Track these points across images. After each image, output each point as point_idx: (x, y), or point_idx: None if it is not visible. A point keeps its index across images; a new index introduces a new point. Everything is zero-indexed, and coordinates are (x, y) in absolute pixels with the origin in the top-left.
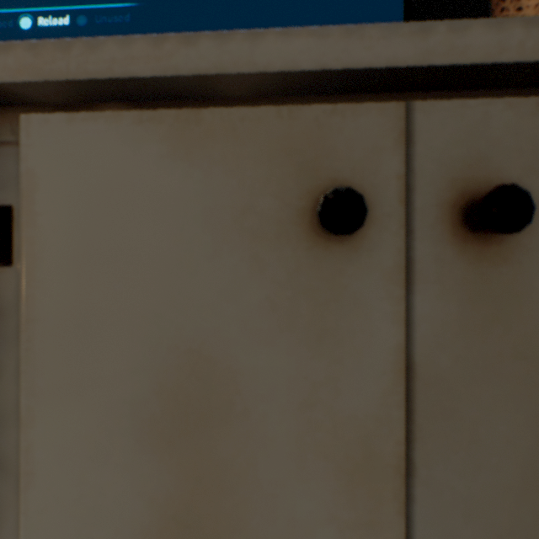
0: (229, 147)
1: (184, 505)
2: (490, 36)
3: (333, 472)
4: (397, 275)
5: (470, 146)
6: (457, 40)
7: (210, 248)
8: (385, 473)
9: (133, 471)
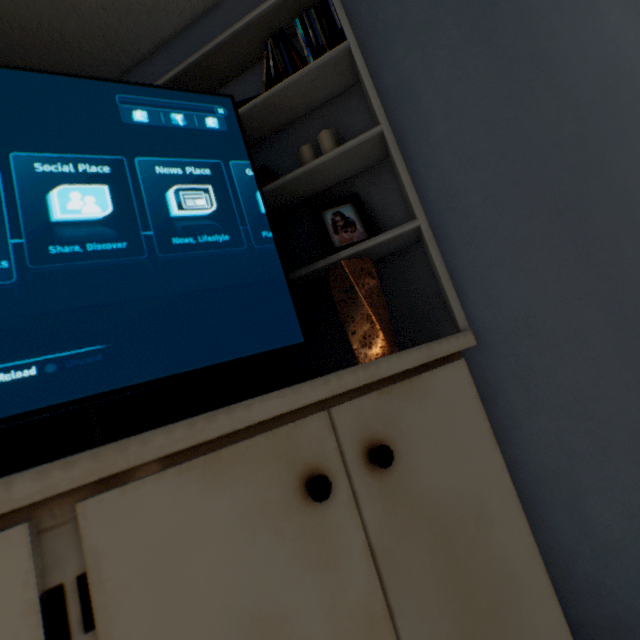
0: (244, 467)
1: None
2: (353, 377)
3: None
4: (351, 502)
5: (360, 422)
6: (341, 382)
7: (249, 538)
8: (381, 623)
9: None
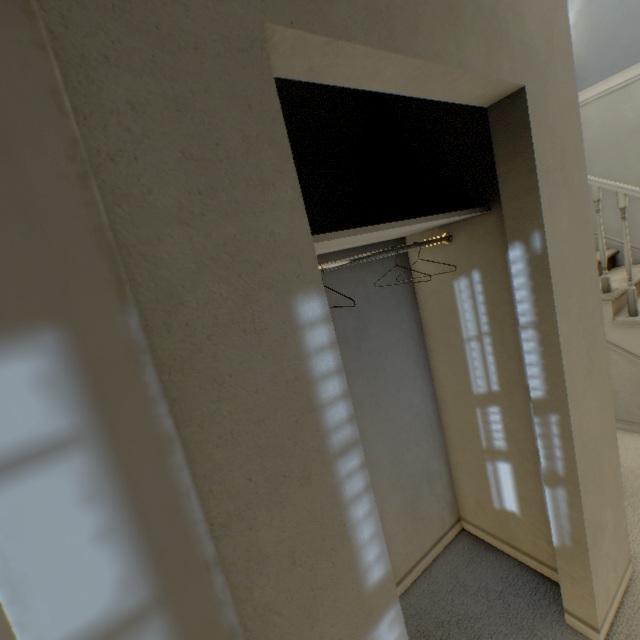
0: None
1: None
2: None
3: None
4: None
5: None
6: None
7: None
8: None
9: None
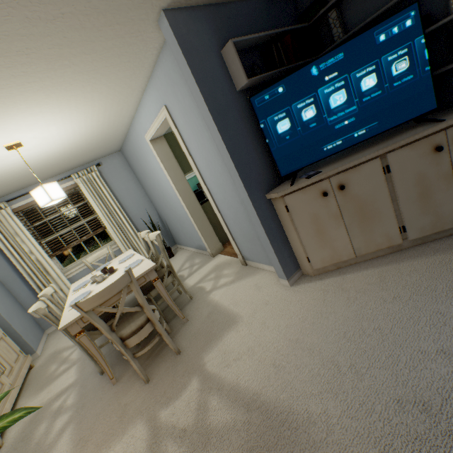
0: (419, 146)
1: (421, 192)
2: None
3: (442, 179)
4: (447, 152)
5: None
6: (451, 122)
7: (419, 160)
8: (450, 176)
9: (413, 191)
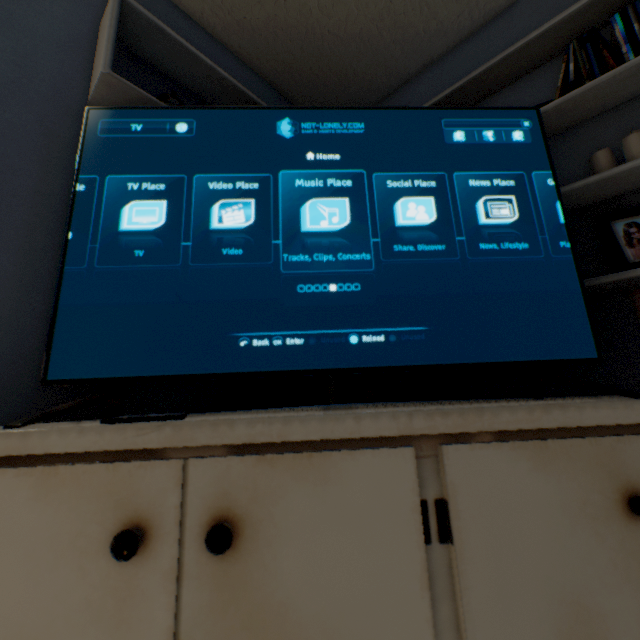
0: (566, 462)
1: None
2: None
3: None
4: None
5: None
6: None
7: (569, 528)
8: None
9: None
